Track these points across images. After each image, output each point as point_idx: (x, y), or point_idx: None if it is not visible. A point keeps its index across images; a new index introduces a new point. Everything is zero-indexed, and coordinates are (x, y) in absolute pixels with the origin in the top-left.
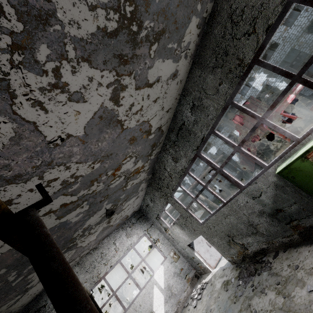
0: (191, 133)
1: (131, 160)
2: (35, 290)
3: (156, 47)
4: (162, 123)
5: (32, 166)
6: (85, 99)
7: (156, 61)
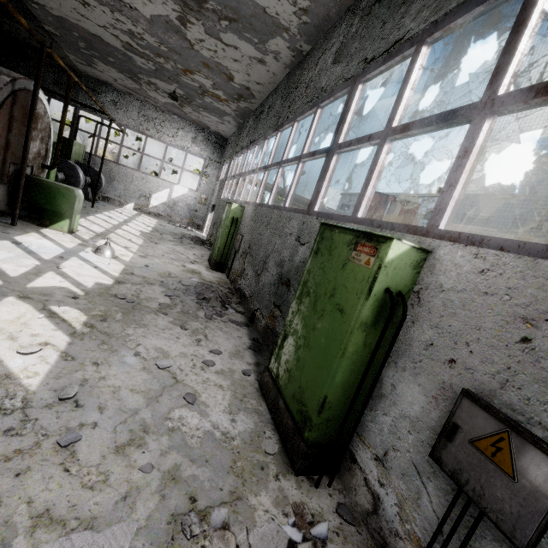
0: (258, 126)
1: (208, 80)
2: (98, 74)
3: (227, 24)
4: (252, 88)
5: (107, 1)
6: (152, 2)
7: (230, 33)
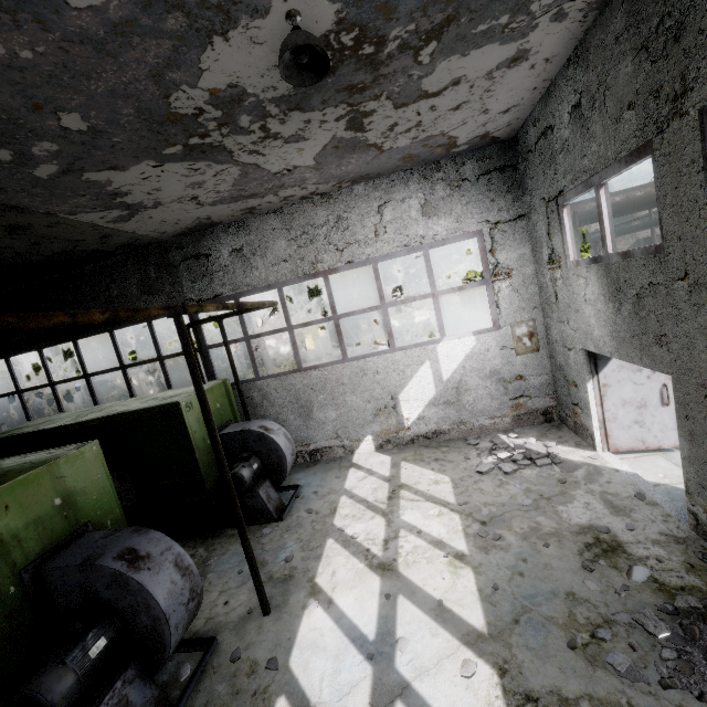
0: None
1: None
2: (169, 217)
3: None
4: None
5: None
6: None
7: None
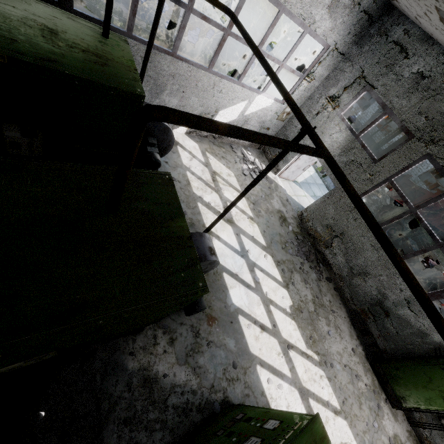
0: None
1: None
2: None
3: None
4: None
5: None
6: None
7: None
